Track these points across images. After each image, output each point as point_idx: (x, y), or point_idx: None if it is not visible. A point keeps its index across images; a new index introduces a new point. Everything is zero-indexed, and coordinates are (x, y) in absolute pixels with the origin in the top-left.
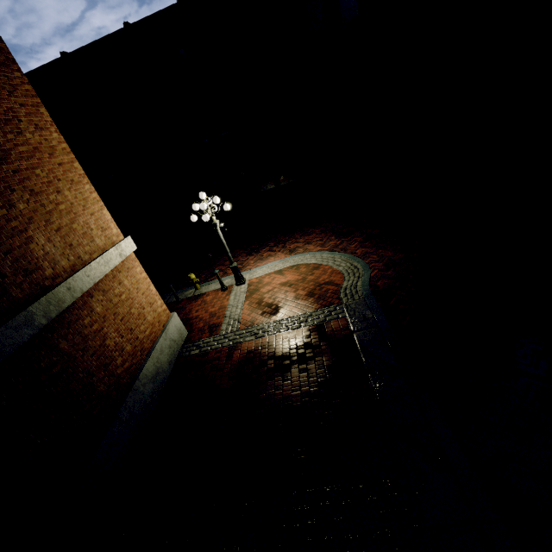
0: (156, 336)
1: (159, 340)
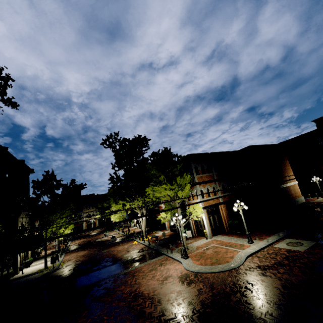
0: (298, 197)
1: (299, 197)
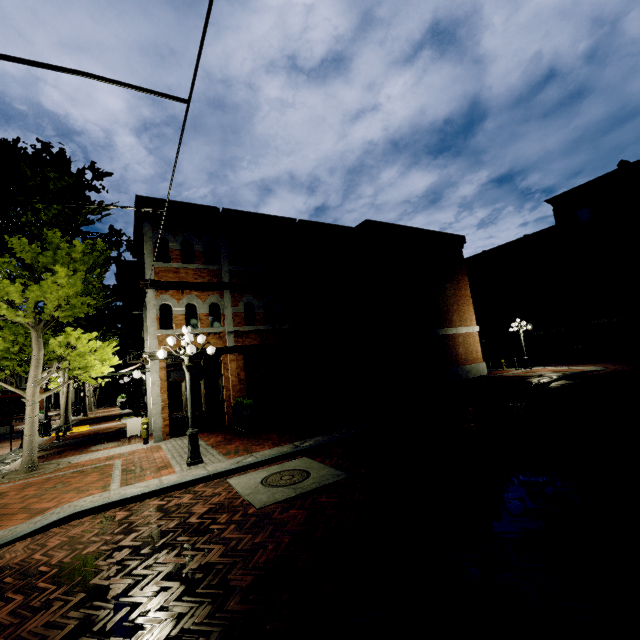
0: (473, 363)
1: (474, 364)
